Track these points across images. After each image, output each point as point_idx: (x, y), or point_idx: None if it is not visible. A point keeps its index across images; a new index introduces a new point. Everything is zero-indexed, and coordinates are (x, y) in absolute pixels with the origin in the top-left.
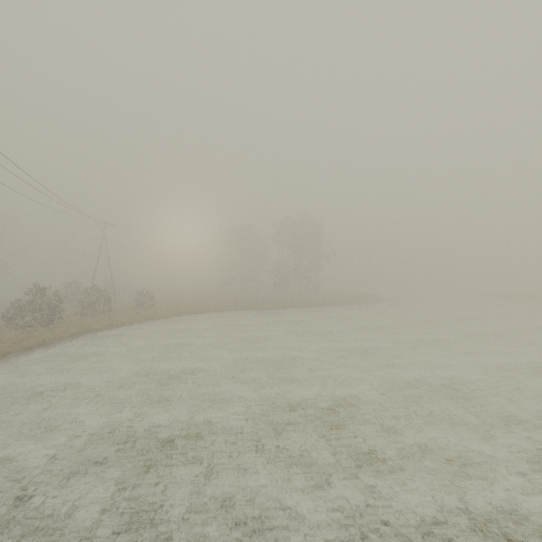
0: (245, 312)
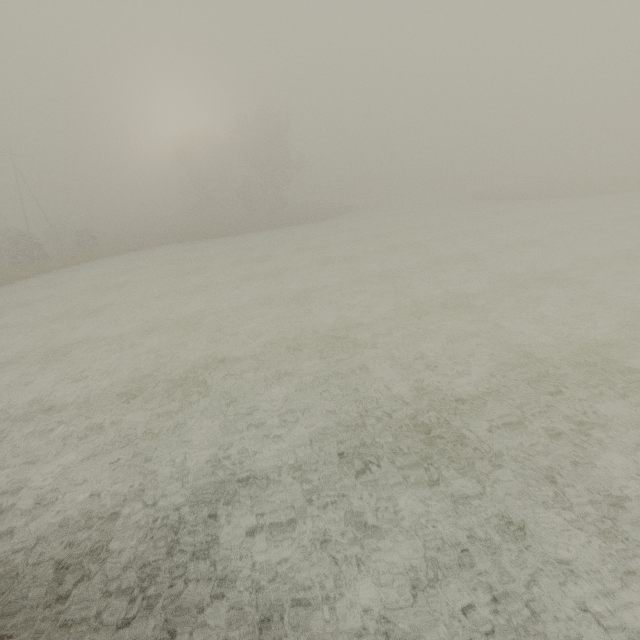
0: (187, 244)
